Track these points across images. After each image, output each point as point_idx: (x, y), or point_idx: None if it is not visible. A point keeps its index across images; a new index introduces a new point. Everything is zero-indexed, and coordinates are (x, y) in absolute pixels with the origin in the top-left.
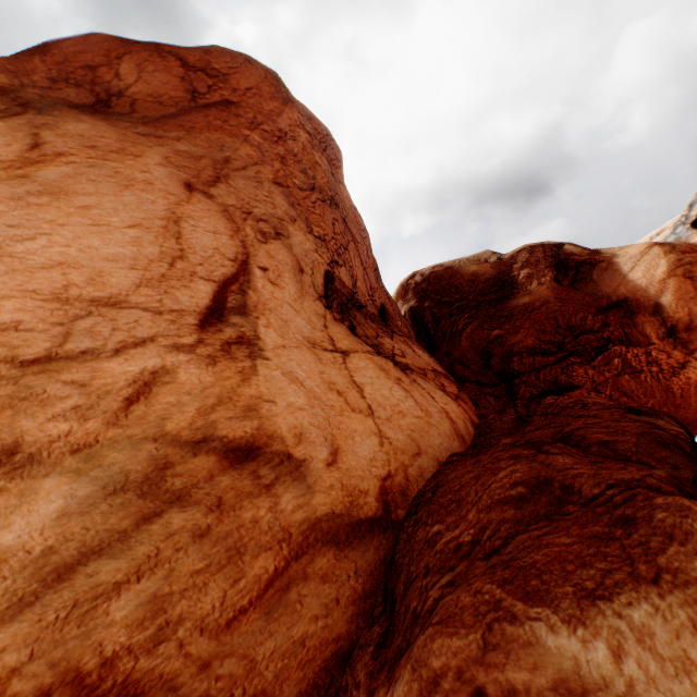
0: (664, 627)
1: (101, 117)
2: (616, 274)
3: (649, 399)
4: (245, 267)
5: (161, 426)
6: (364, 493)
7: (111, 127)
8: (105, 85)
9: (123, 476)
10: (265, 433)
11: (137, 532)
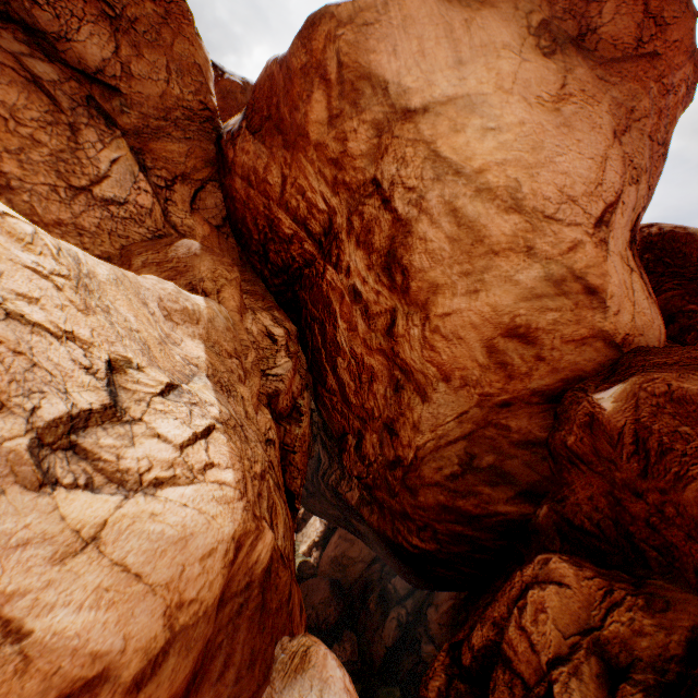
0: None
1: (580, 54)
2: None
3: None
4: (617, 199)
5: (572, 265)
6: (618, 334)
7: (589, 71)
8: (588, 20)
9: (550, 276)
10: (601, 288)
11: (555, 297)
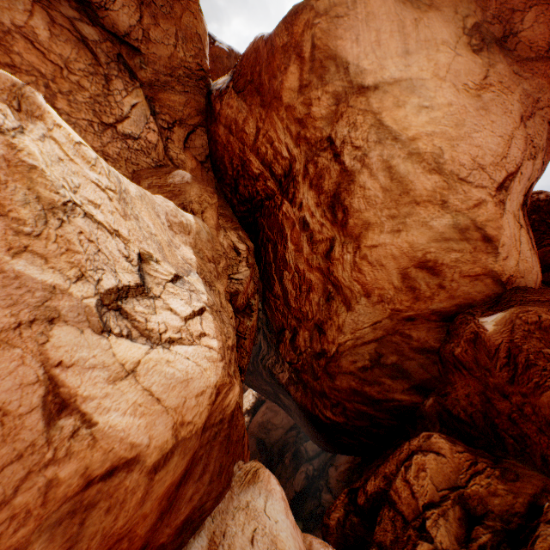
0: None
1: (502, 52)
2: None
3: None
4: (517, 170)
5: (475, 218)
6: (504, 274)
7: (507, 67)
8: (511, 25)
9: (457, 225)
10: (496, 238)
11: (459, 241)
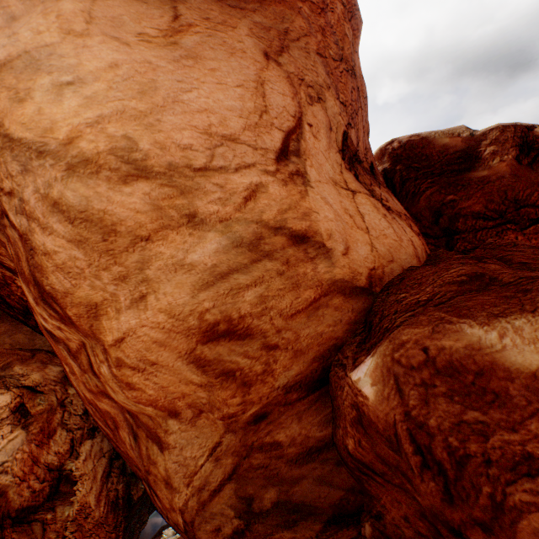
0: (530, 328)
1: None
2: None
3: None
4: (300, 123)
5: (260, 216)
6: (359, 274)
7: (213, 0)
8: None
9: (240, 239)
10: (312, 230)
11: (252, 266)
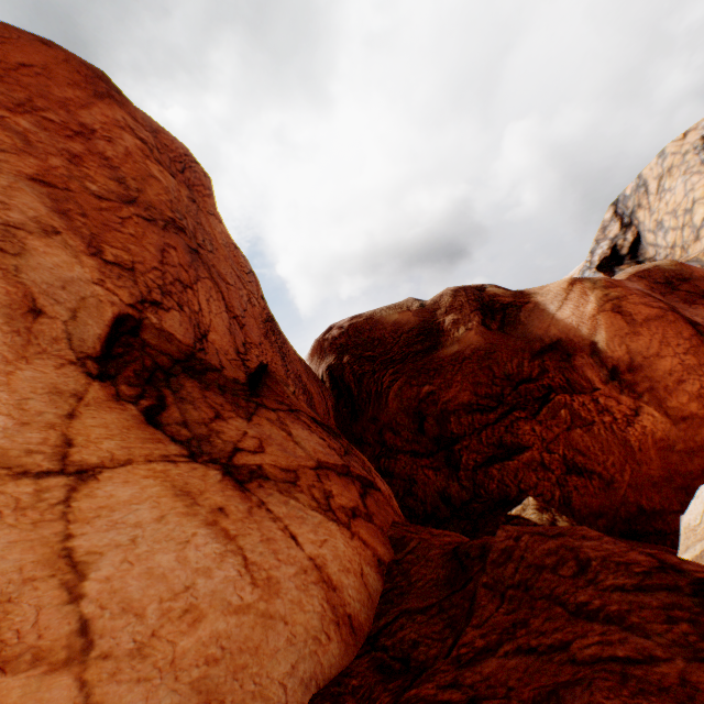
0: None
1: None
2: (545, 314)
3: (607, 455)
4: None
5: None
6: None
7: None
8: None
9: None
10: None
11: None
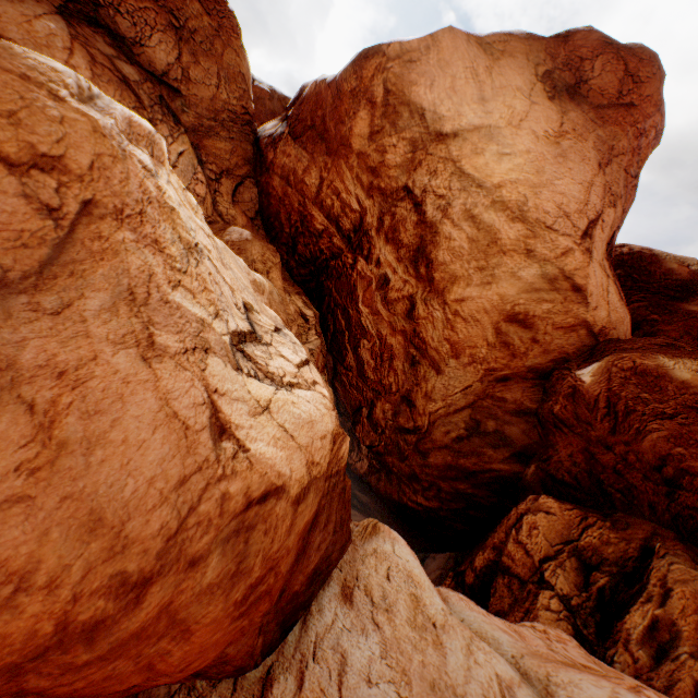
0: (690, 363)
1: (575, 100)
2: None
3: None
4: (599, 218)
5: (563, 267)
6: (596, 325)
7: (581, 114)
8: (581, 73)
9: (546, 275)
10: (585, 287)
11: (549, 292)
